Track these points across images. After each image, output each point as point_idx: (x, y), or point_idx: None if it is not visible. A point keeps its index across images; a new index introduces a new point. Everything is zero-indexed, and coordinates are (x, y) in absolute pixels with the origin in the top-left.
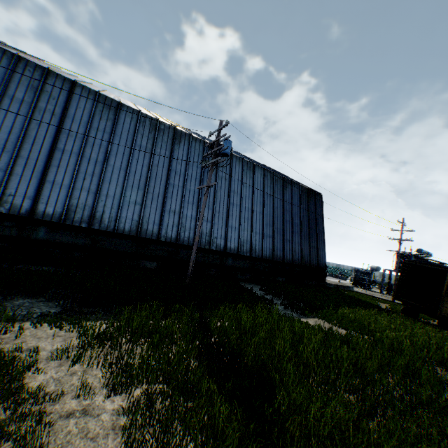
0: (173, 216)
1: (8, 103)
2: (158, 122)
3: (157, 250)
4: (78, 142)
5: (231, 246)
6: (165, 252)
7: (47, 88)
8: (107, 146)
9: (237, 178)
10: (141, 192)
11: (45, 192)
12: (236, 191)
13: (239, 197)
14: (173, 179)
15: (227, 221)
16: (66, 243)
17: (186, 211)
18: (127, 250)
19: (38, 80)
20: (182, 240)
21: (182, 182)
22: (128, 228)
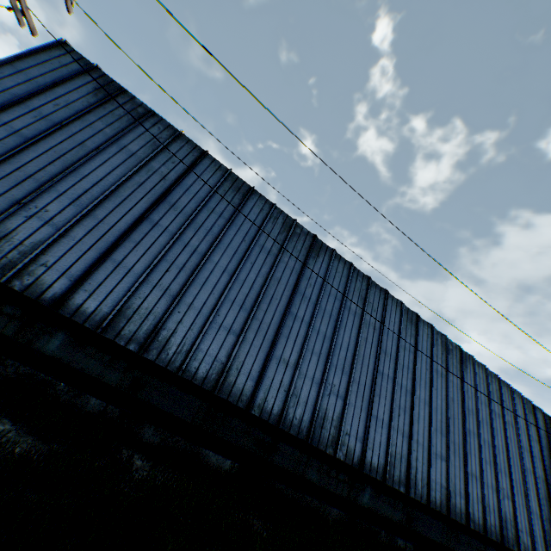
0: (475, 483)
1: (346, 315)
2: (448, 341)
3: (465, 544)
4: (392, 363)
5: (538, 550)
6: (473, 549)
7: (370, 298)
8: (412, 370)
9: (521, 424)
10: (443, 438)
11: (371, 432)
12: (524, 446)
13: (528, 456)
14: (467, 421)
15: (527, 500)
16: (384, 515)
17: (485, 475)
18: (436, 539)
19: (364, 289)
20: (488, 529)
21: (475, 426)
22: (438, 499)
